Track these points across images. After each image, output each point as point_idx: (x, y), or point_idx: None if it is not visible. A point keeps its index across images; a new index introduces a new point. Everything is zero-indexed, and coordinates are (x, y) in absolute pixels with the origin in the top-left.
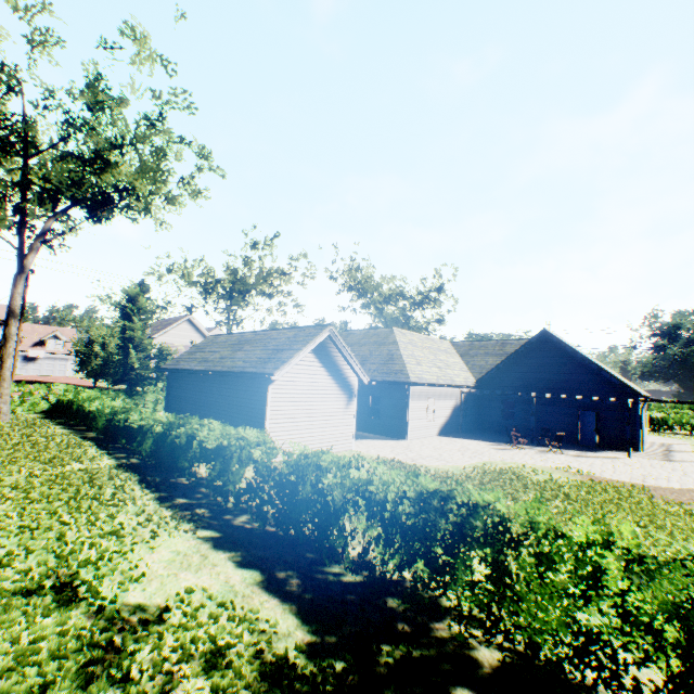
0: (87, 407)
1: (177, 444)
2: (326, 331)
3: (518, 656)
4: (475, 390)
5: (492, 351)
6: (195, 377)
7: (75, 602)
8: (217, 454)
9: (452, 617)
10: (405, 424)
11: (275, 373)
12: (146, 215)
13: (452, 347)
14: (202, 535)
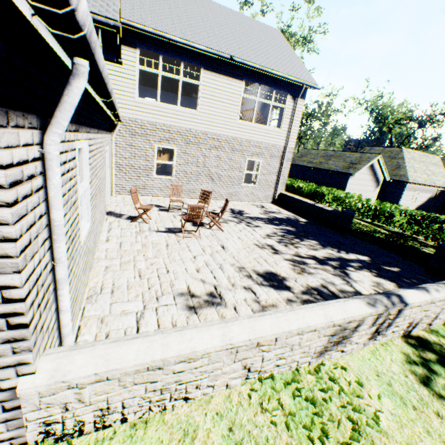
0: None
1: (321, 194)
2: (377, 157)
3: (438, 241)
4: None
5: None
6: (305, 169)
7: None
8: (343, 199)
9: (424, 235)
10: (397, 201)
11: (354, 174)
12: None
13: (440, 161)
14: None
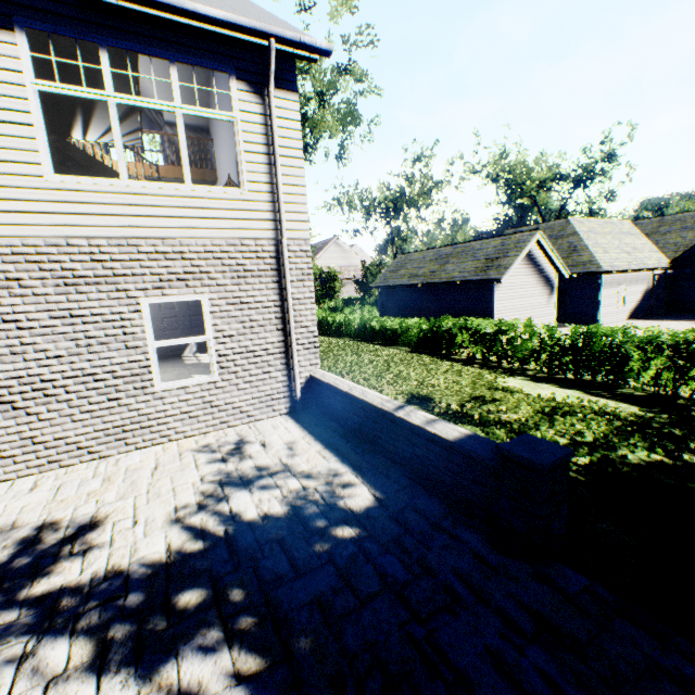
0: (329, 321)
1: (446, 335)
2: (535, 236)
3: None
4: (671, 272)
5: (692, 225)
6: (409, 290)
7: (513, 393)
8: (495, 337)
9: None
10: (595, 312)
11: (502, 278)
12: (340, 158)
13: (634, 227)
14: (518, 378)
